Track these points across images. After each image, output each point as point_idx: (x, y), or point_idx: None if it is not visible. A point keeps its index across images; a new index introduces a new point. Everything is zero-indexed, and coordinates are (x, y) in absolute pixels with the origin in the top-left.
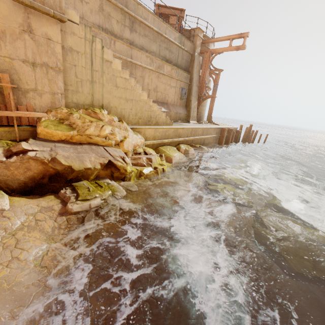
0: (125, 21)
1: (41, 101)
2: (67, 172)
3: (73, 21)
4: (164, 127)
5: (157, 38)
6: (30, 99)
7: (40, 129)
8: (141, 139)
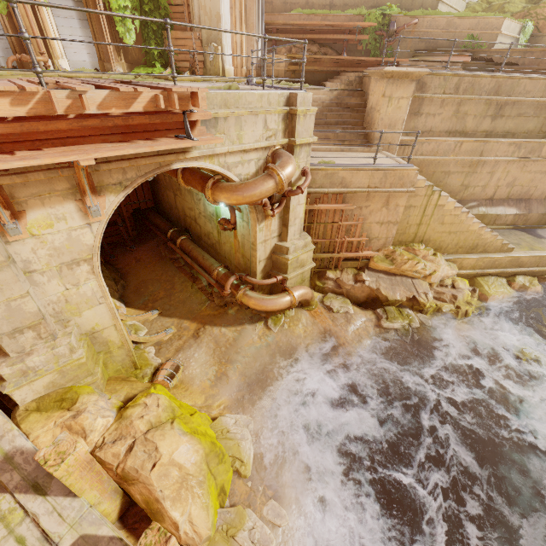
0: (488, 110)
1: (378, 243)
2: (383, 300)
3: (419, 187)
4: (493, 257)
5: (544, 109)
6: (372, 243)
7: (372, 263)
8: (454, 271)
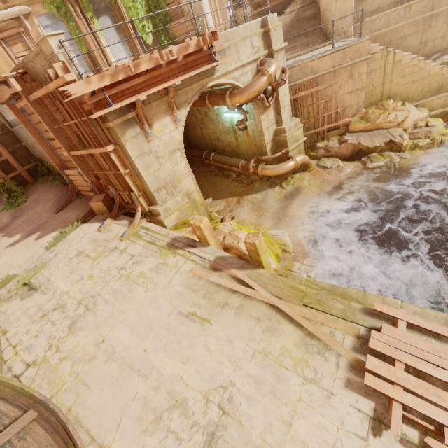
0: None
1: (352, 110)
2: (365, 149)
3: (375, 52)
4: None
5: None
6: (347, 112)
7: (350, 127)
8: (424, 113)
